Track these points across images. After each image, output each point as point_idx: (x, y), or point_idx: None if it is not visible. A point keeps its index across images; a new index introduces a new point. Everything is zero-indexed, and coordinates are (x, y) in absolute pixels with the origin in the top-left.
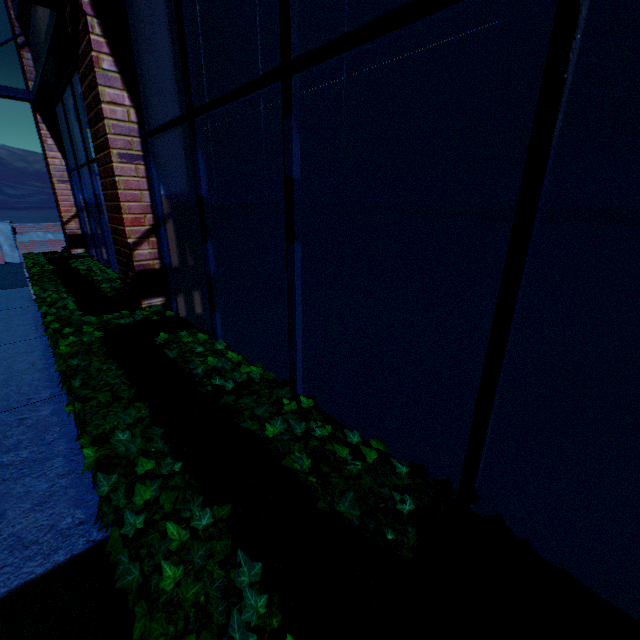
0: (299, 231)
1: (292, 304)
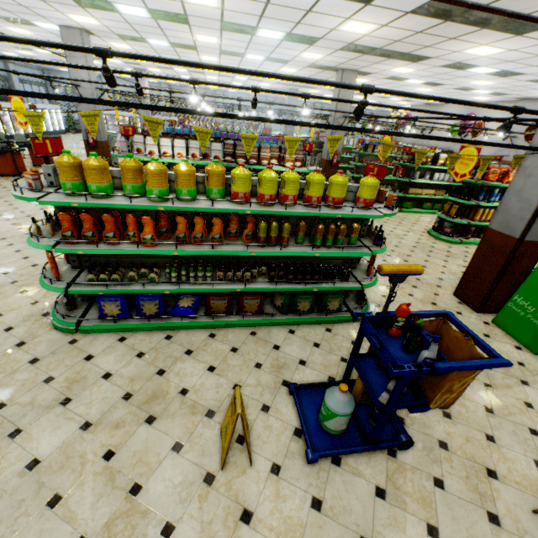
0: None
1: None
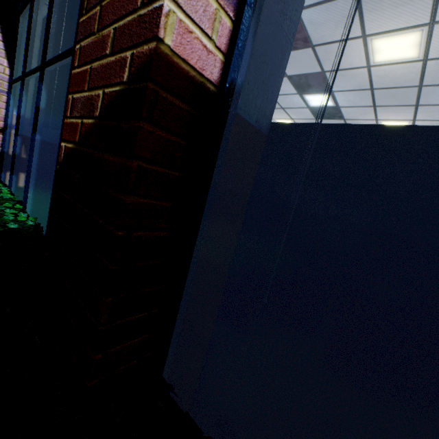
0: (41, 131)
1: (30, 162)
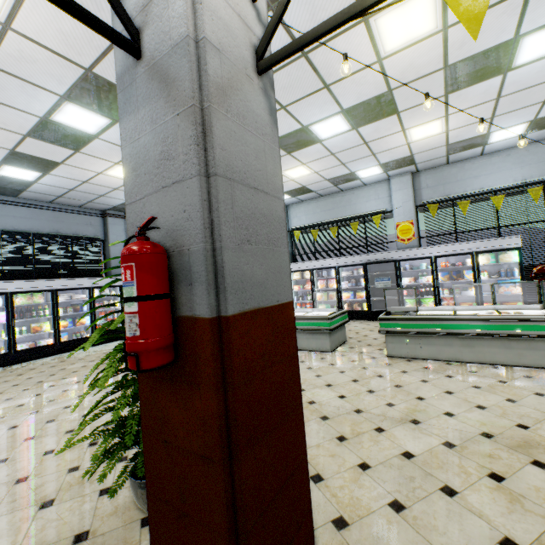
0: None
1: None
